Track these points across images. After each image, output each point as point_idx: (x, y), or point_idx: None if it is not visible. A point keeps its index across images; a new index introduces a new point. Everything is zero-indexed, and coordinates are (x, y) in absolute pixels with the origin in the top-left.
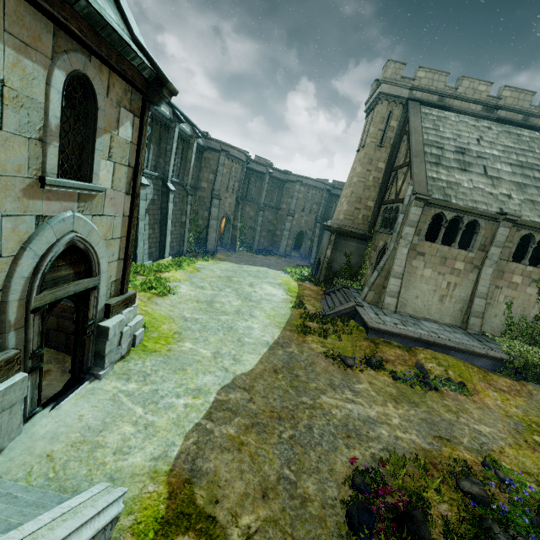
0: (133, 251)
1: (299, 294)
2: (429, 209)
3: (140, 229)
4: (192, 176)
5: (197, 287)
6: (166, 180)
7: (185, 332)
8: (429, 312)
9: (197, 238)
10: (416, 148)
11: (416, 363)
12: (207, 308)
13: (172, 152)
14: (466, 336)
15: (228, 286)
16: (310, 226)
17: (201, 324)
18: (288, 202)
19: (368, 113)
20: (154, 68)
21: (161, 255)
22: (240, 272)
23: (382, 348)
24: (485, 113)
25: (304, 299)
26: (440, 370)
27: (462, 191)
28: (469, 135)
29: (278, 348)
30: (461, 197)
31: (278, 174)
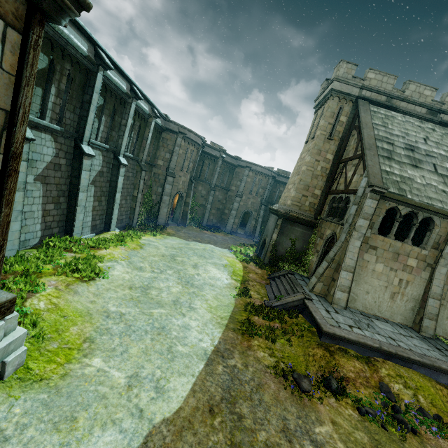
0: (70, 223)
1: (243, 278)
2: (384, 202)
3: (80, 201)
4: (149, 153)
5: (135, 268)
6: (118, 154)
7: (99, 338)
8: (379, 309)
9: (149, 212)
10: (368, 141)
11: (380, 383)
12: (139, 297)
13: (127, 126)
14: (423, 342)
15: (170, 267)
16: (256, 207)
17: (125, 323)
18: (238, 185)
19: (317, 109)
20: None
21: (106, 227)
22: (185, 250)
23: (339, 360)
24: (429, 116)
25: (248, 284)
26: (408, 395)
27: (416, 186)
28: (416, 134)
29: (217, 362)
30: (415, 192)
31: (229, 159)
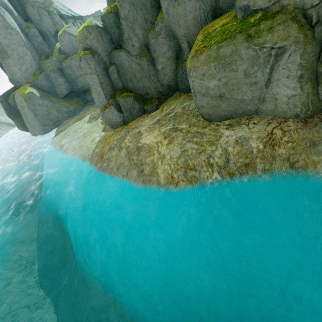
0: None
1: None
2: None
3: None
4: None
5: None
6: None
7: None
8: None
9: None
10: None
11: None
12: None
13: None
14: None
15: None
16: None
17: None
18: None
19: None
20: (81, 16)
21: None
22: None
23: None
24: None
25: None
26: None
27: None
28: None
29: None
30: None
31: None
